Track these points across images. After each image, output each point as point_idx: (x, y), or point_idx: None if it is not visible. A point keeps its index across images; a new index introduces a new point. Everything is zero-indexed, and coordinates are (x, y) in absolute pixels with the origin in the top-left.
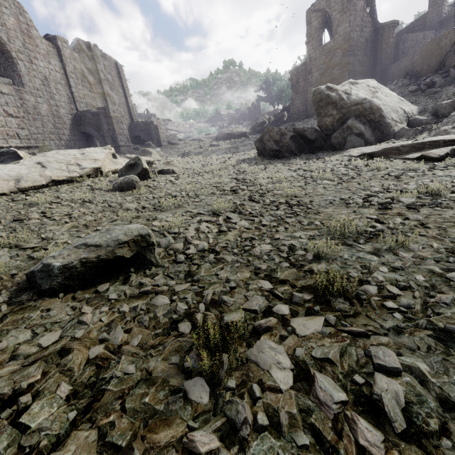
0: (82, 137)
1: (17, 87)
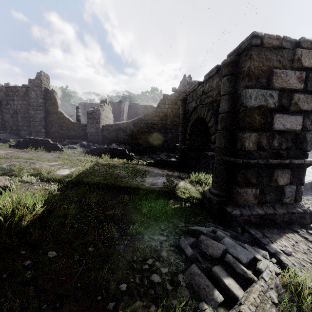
0: None
1: None
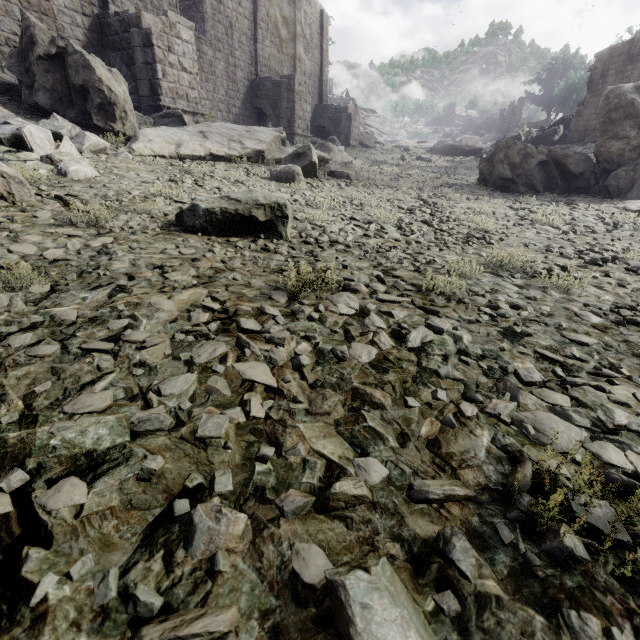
0: (254, 114)
1: (198, 33)
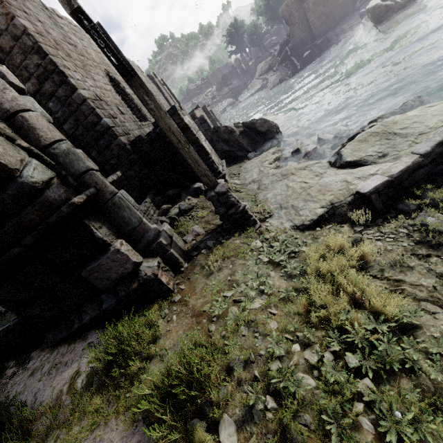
0: None
1: None
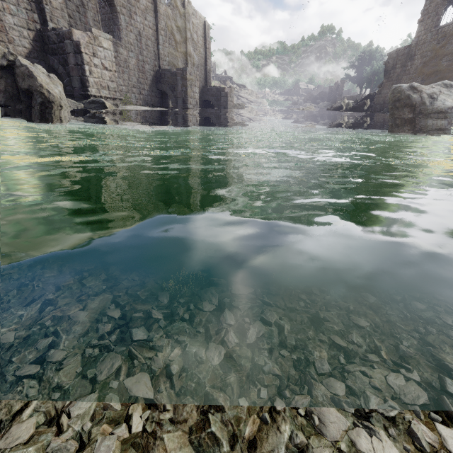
0: (158, 94)
1: (115, 40)
